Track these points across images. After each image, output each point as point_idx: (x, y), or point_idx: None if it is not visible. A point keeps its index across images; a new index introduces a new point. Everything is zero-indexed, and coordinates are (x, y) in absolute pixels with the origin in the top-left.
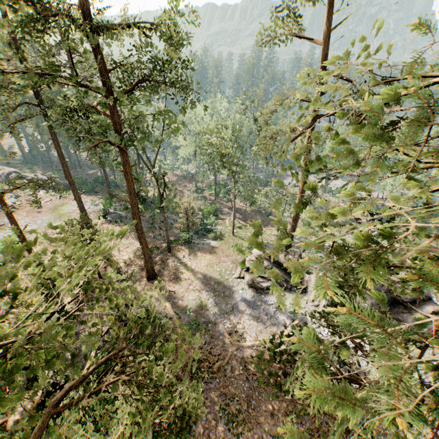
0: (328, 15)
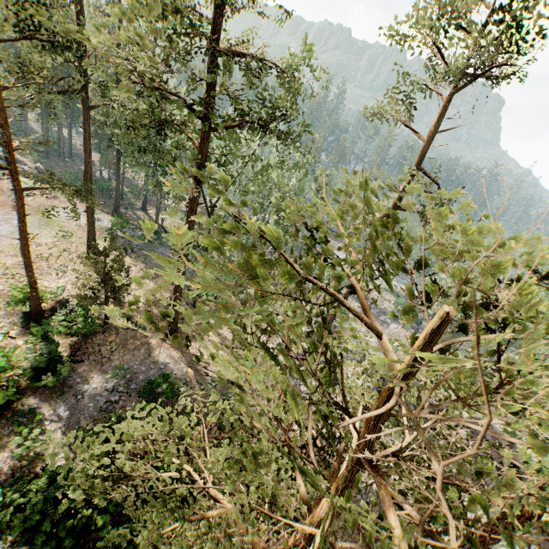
0: (436, 117)
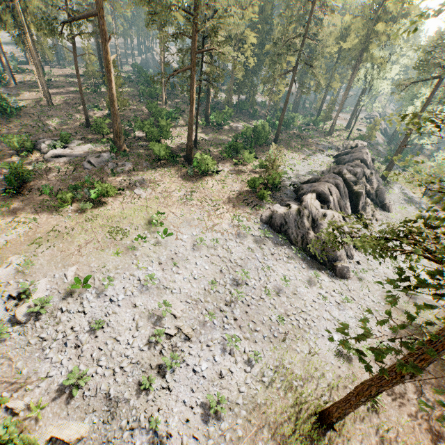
0: None
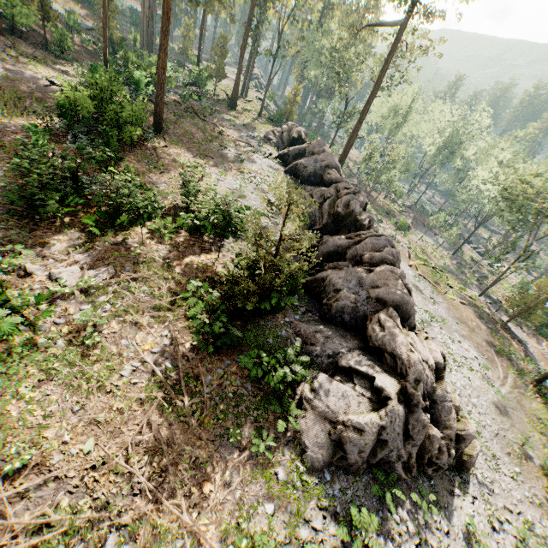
0: None
